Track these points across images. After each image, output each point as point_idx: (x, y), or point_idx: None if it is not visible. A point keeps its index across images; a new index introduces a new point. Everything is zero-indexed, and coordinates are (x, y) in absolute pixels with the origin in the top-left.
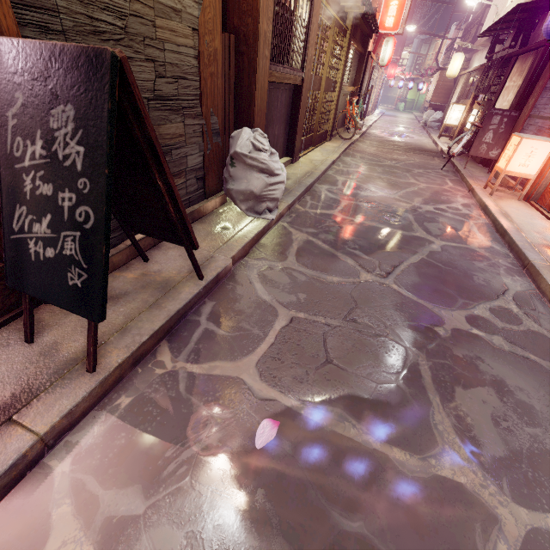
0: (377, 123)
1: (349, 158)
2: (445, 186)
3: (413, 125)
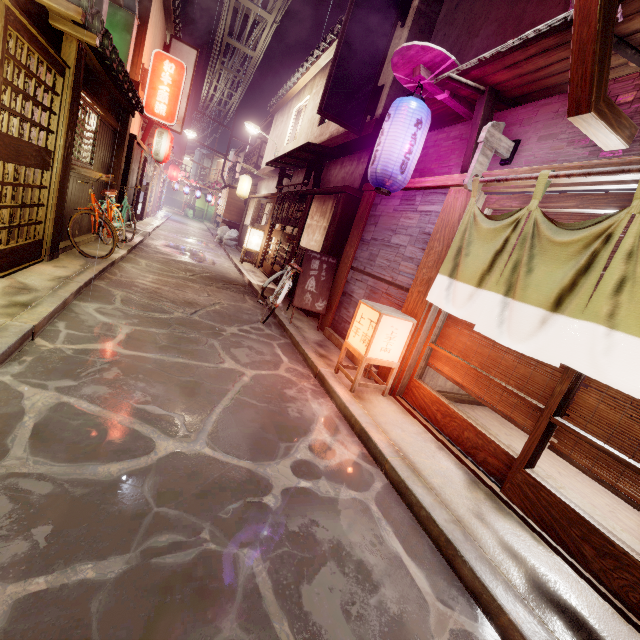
0: (161, 229)
1: (93, 305)
2: (282, 369)
3: (208, 239)
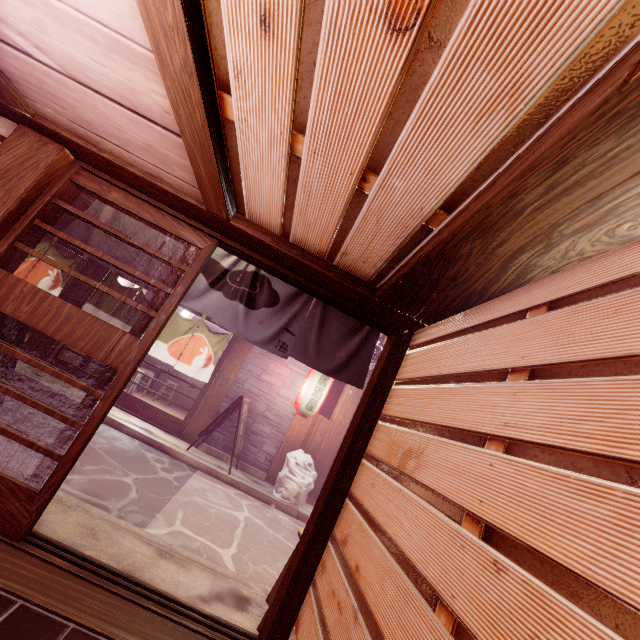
0: None
1: None
2: None
3: None
